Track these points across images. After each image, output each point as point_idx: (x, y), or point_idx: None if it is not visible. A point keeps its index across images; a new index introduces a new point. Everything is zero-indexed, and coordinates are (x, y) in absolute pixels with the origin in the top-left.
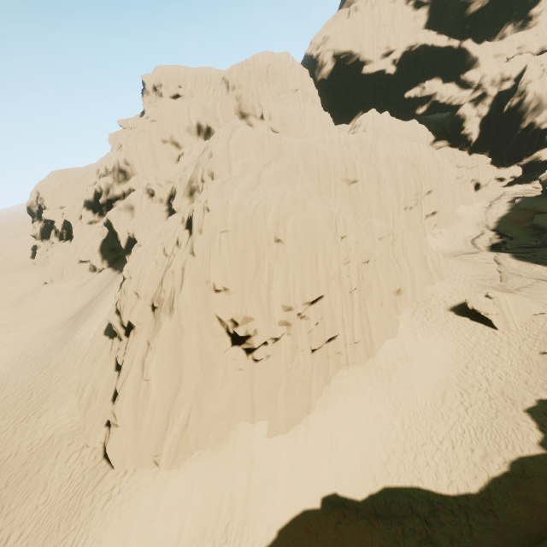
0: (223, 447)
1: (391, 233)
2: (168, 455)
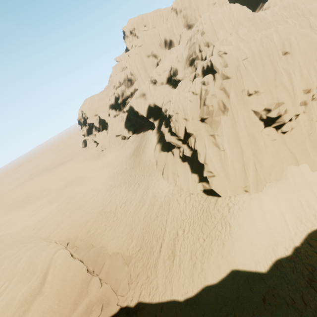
0: (284, 179)
1: None
2: (253, 185)
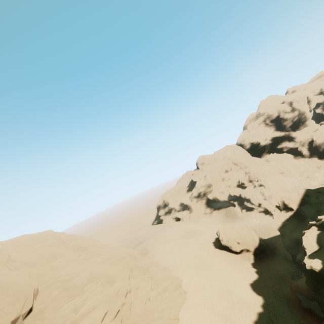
0: None
1: (300, 181)
2: None
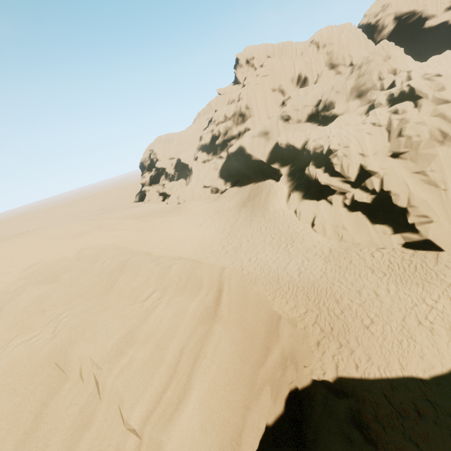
0: None
1: None
2: None
